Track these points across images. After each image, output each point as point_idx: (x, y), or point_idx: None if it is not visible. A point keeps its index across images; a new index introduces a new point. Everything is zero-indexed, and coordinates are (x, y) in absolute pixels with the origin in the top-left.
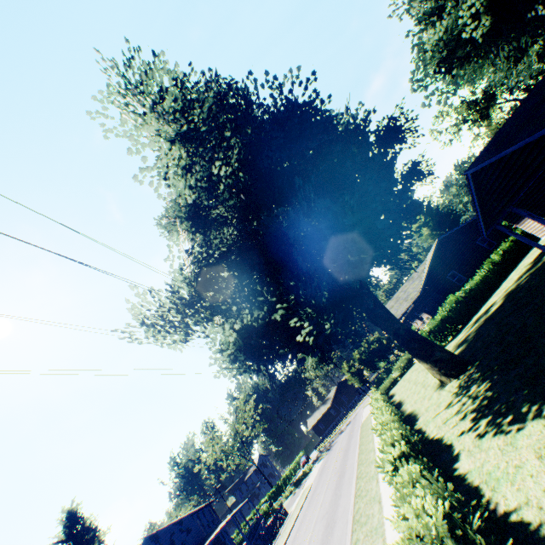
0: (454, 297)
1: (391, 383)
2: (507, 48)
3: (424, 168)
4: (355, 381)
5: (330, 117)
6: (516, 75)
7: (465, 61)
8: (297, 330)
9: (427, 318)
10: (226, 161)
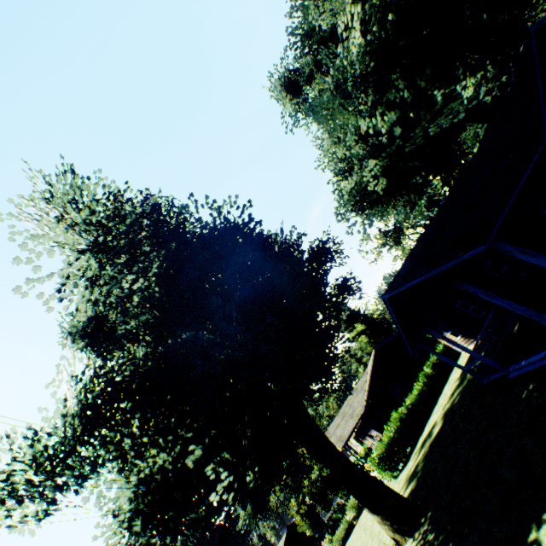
0: (397, 414)
1: (346, 530)
2: (402, 199)
3: (353, 284)
4: (306, 525)
5: (262, 238)
6: (413, 217)
7: (373, 205)
8: (217, 478)
9: (377, 436)
10: (142, 274)
